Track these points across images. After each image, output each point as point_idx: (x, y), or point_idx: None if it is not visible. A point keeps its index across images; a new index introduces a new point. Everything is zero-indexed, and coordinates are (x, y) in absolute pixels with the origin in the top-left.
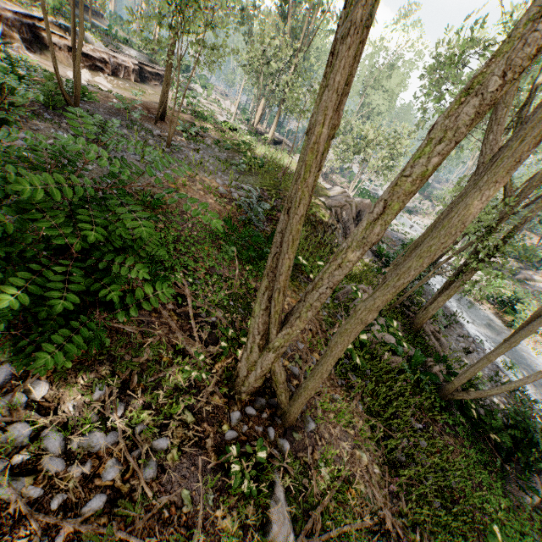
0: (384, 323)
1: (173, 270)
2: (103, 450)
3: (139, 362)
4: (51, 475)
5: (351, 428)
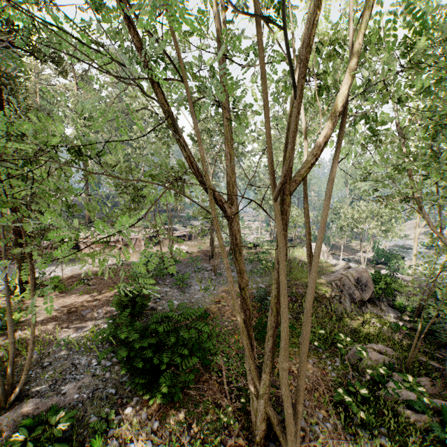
0: (402, 378)
1: (216, 354)
2: None
3: (197, 411)
4: None
5: None
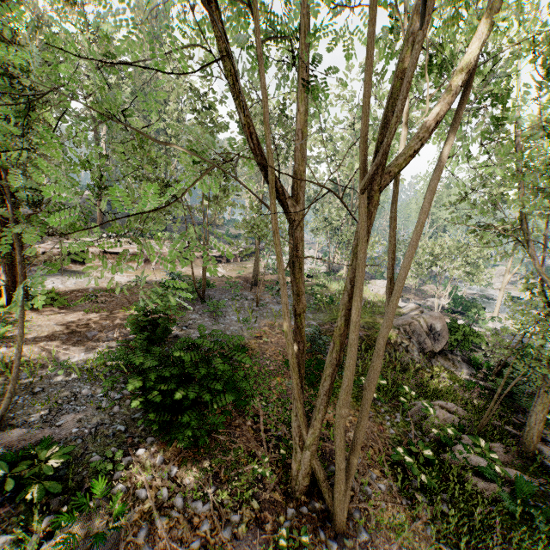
0: (472, 442)
1: (253, 397)
2: (202, 512)
3: (226, 459)
4: (176, 519)
5: None
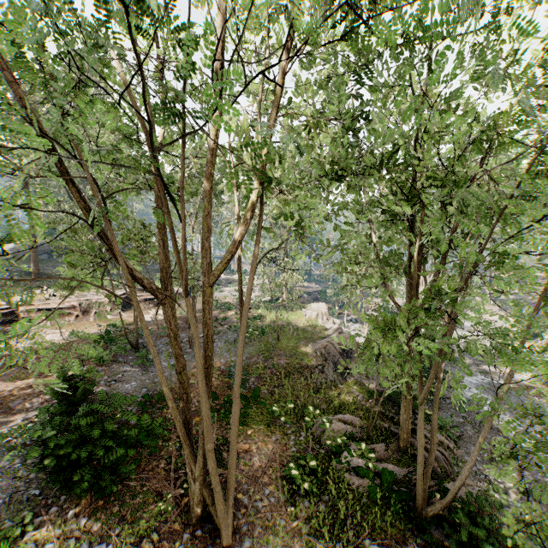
0: (358, 447)
1: (170, 440)
2: None
3: (133, 502)
4: None
5: (287, 547)
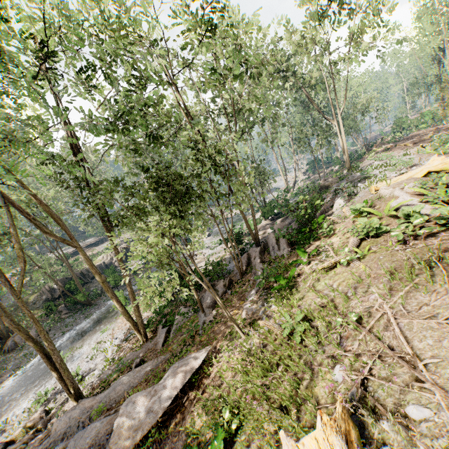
0: None
1: None
2: None
3: None
4: None
5: None
